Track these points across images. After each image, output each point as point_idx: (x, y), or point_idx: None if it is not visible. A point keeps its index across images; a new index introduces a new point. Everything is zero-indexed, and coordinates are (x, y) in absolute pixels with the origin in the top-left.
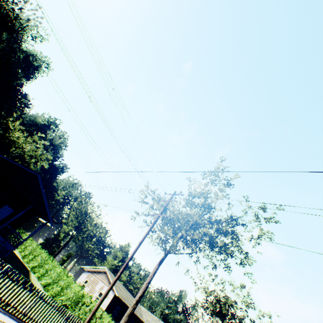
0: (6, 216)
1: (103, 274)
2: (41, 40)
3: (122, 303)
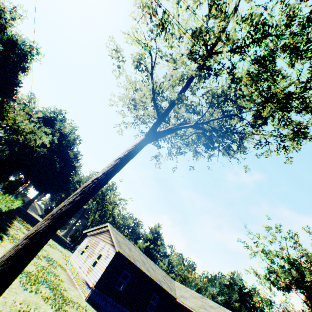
0: None
1: (106, 233)
2: (19, 17)
3: (134, 266)
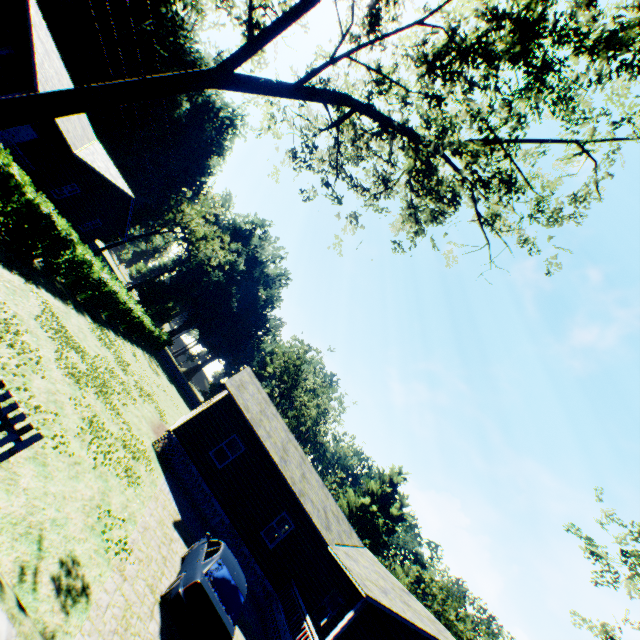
0: (23, 142)
1: None
2: None
3: (255, 438)
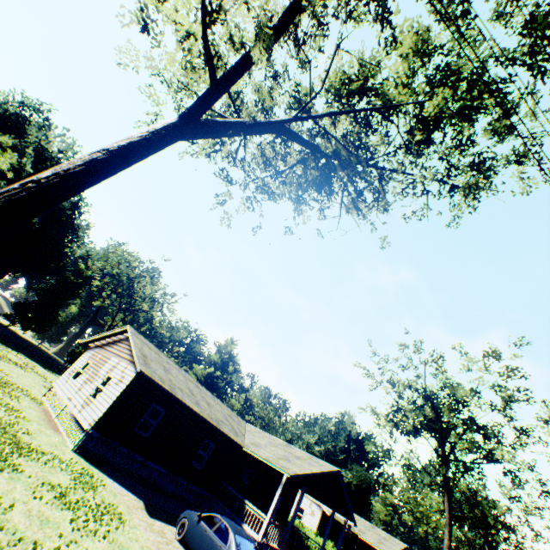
0: None
1: (123, 343)
2: None
3: (171, 398)
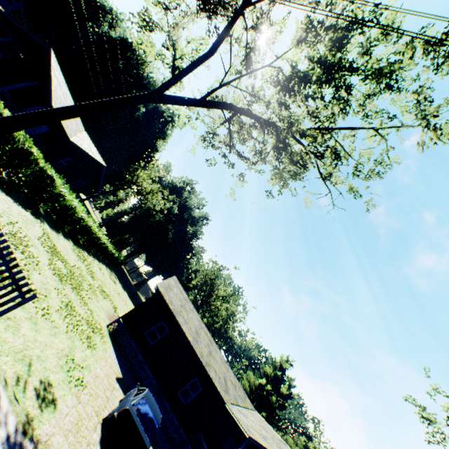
0: (40, 134)
1: None
2: None
3: (176, 323)
